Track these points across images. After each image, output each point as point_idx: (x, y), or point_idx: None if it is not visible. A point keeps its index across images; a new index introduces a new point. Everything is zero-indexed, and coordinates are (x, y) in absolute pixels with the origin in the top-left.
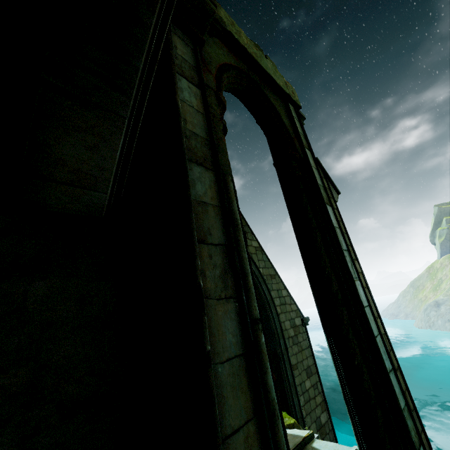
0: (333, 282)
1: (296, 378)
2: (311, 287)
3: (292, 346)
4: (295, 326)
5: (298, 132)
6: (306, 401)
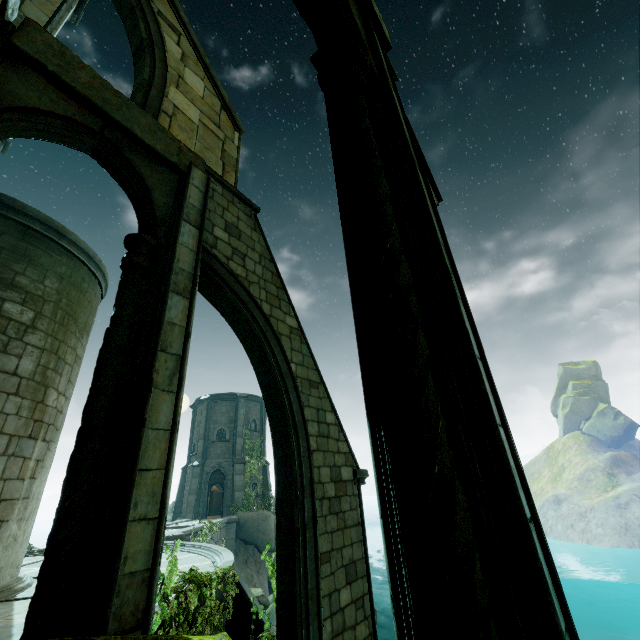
0: (403, 269)
1: (323, 581)
2: (355, 314)
3: (326, 517)
4: (340, 481)
5: (377, 48)
6: (335, 631)
